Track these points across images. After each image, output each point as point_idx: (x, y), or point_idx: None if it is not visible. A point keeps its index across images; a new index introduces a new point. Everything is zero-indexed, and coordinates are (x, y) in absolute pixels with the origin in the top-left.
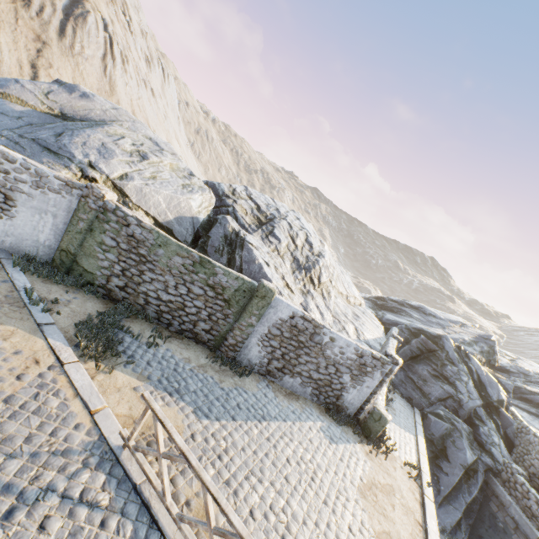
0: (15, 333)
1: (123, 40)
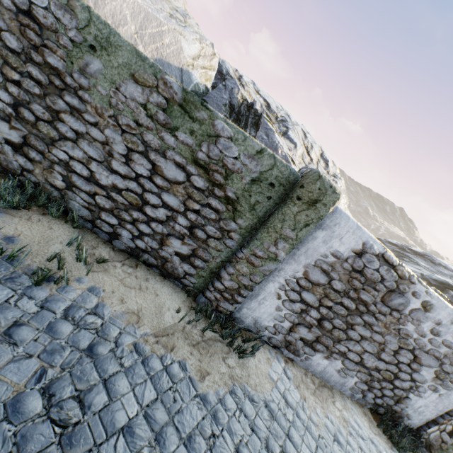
0: None
1: None
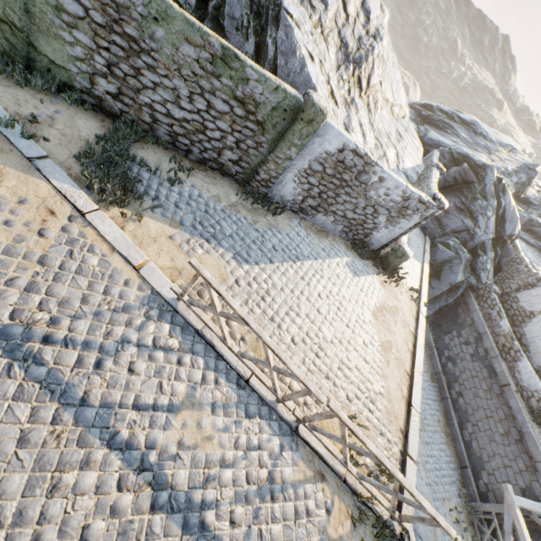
0: (5, 173)
1: None
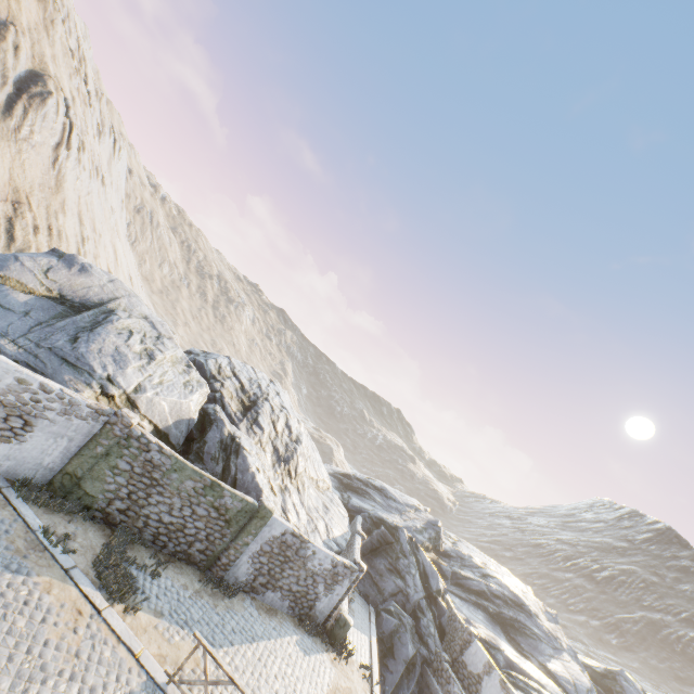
0: (52, 583)
1: (83, 121)
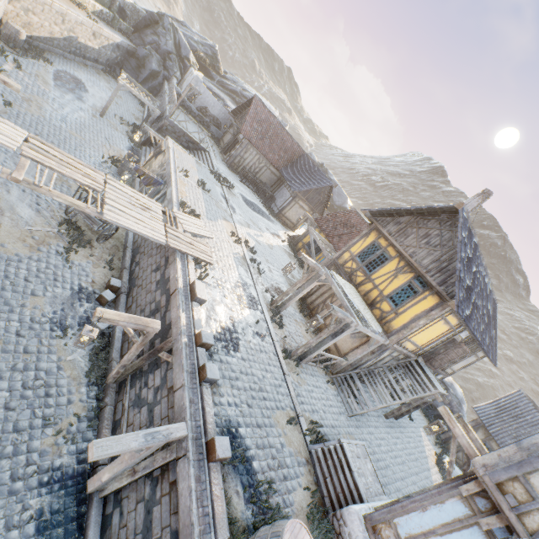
0: None
1: None
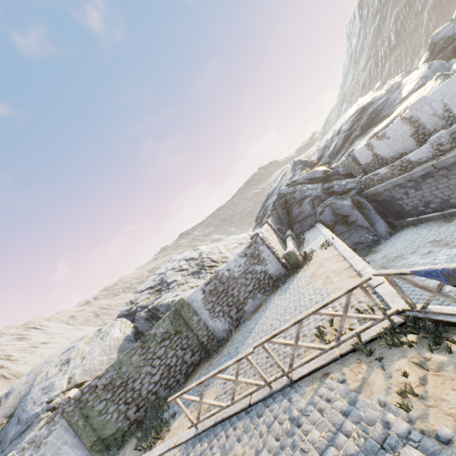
0: None
1: None
